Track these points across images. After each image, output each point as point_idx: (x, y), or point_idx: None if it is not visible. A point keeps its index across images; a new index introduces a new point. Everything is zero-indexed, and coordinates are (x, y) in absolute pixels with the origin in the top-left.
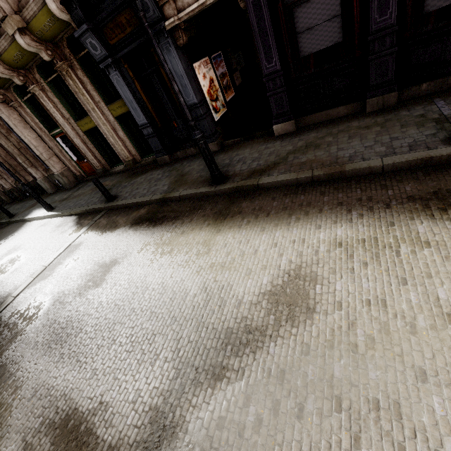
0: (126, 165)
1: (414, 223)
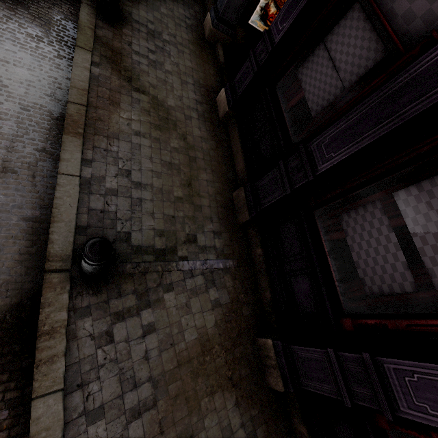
0: None
1: None
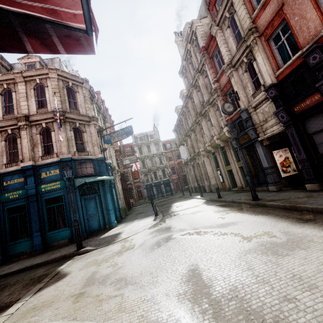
0: (237, 188)
1: (282, 222)
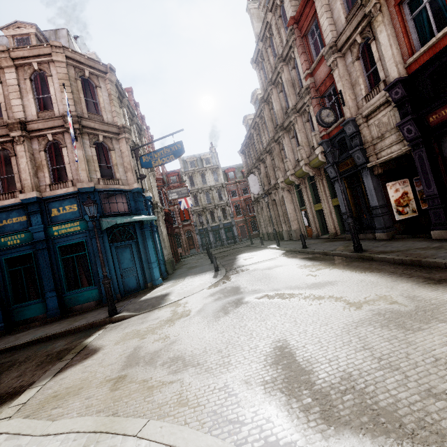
0: (329, 235)
1: (404, 283)
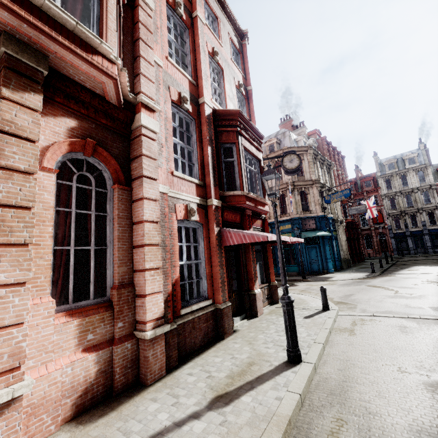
0: None
1: None
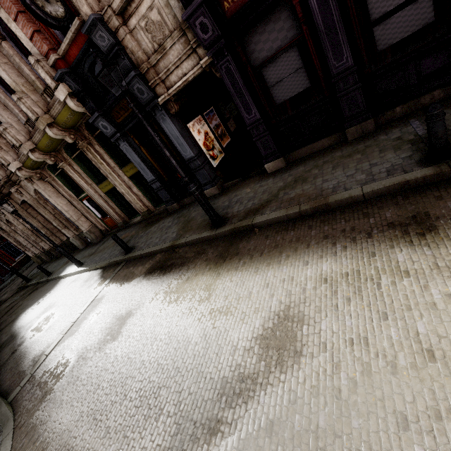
0: (142, 216)
1: (393, 251)
